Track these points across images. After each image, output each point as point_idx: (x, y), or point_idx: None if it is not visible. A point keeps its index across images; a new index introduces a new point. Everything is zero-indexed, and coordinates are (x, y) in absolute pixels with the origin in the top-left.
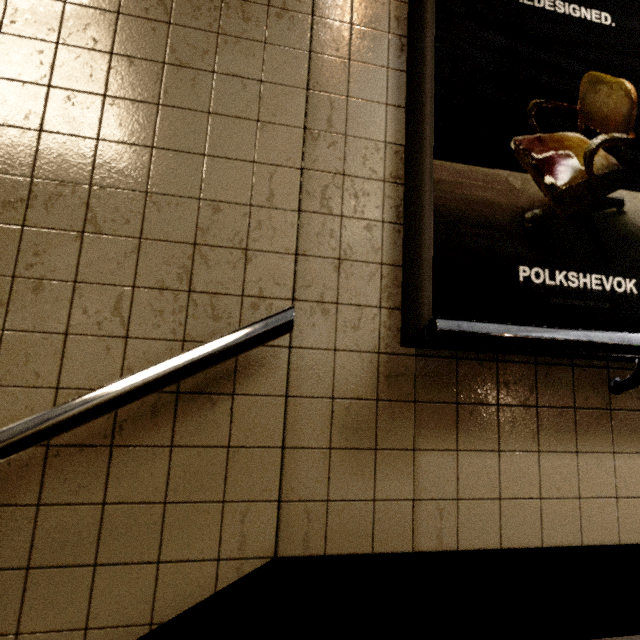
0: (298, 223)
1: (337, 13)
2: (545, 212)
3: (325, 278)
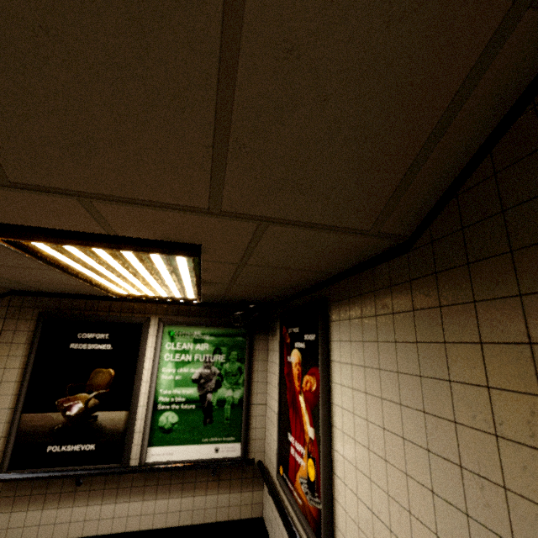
0: None
1: (0, 365)
2: (64, 425)
3: None
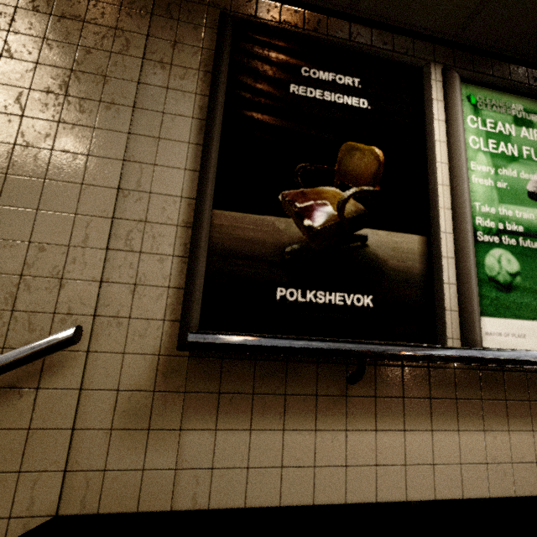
0: (105, 258)
1: (153, 105)
2: (302, 246)
3: (122, 299)
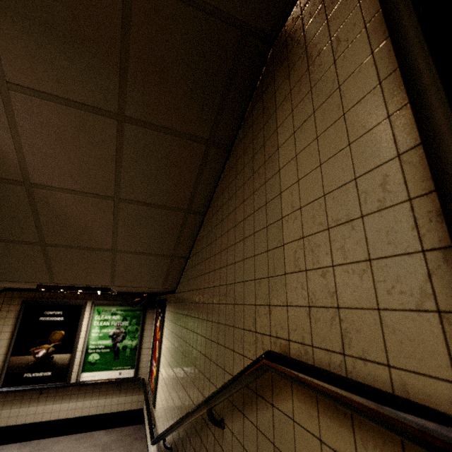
0: None
1: None
2: (34, 362)
3: None
